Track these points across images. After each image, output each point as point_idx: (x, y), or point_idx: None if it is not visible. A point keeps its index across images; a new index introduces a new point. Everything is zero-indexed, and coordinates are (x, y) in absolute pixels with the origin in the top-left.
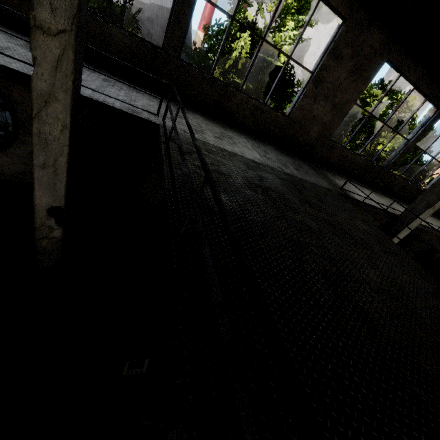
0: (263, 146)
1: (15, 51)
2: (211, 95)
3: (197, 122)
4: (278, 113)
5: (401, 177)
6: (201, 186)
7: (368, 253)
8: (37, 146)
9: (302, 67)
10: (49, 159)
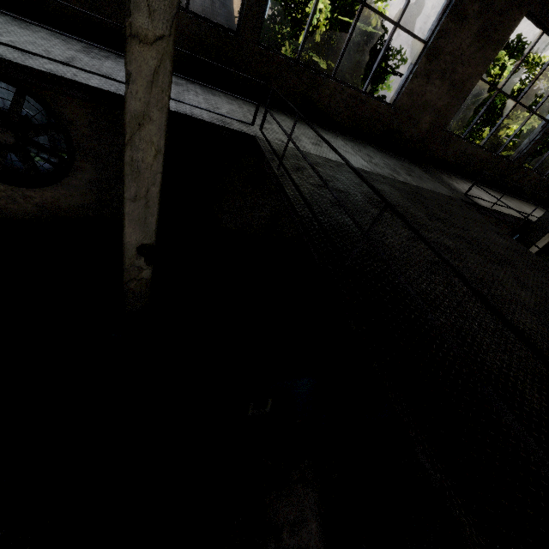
0: (364, 148)
1: (81, 61)
2: (297, 88)
3: (287, 125)
4: (380, 101)
5: (534, 172)
6: (378, 215)
7: (514, 271)
8: (129, 176)
9: (413, 36)
10: (140, 190)
